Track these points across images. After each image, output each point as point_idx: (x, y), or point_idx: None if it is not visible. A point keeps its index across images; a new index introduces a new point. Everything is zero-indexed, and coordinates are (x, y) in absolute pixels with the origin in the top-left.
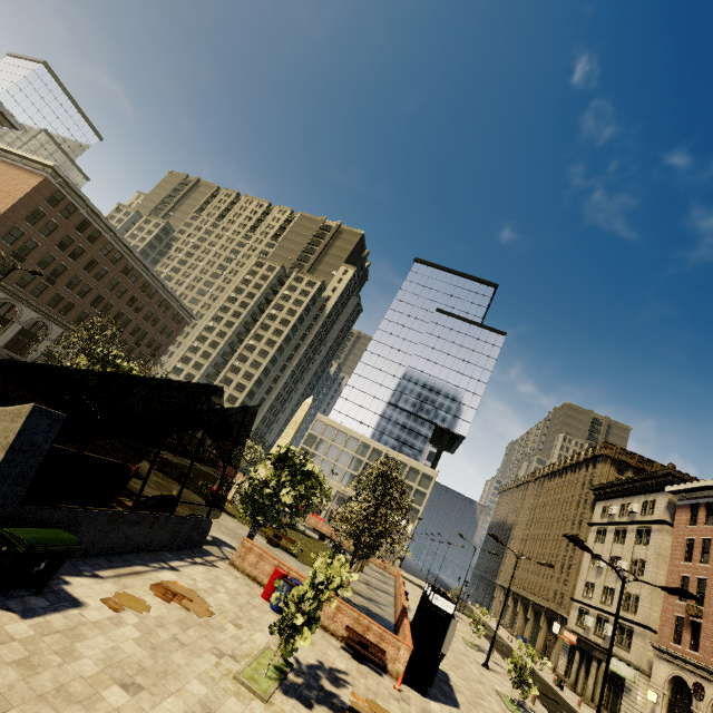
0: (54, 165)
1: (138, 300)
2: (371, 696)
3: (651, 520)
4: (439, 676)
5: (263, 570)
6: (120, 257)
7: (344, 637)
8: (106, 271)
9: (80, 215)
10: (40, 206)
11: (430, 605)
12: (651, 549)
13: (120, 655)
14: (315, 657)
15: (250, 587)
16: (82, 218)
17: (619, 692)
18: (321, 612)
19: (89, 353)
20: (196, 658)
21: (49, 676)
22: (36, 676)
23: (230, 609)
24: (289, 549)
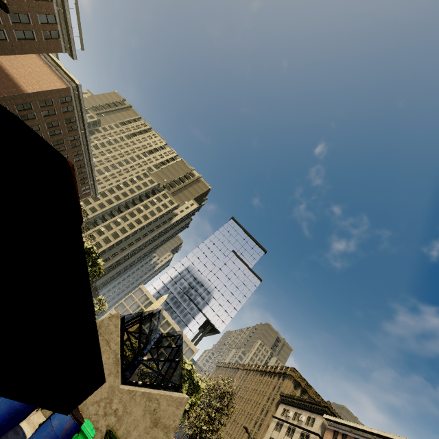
0: (79, 84)
1: None
2: None
3: (311, 431)
4: None
5: None
6: (78, 145)
7: None
8: (64, 148)
9: (73, 114)
10: (53, 99)
11: None
12: None
13: None
14: None
15: None
16: (73, 116)
17: None
18: None
19: None
20: None
21: None
22: None
23: None
24: None
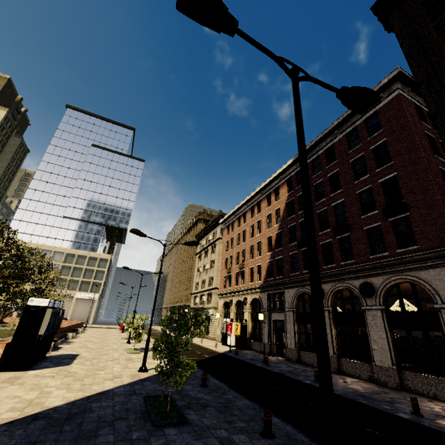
0: None
1: None
2: None
3: (215, 240)
4: (66, 357)
5: None
6: None
7: None
8: None
9: None
10: None
11: (26, 307)
12: (216, 253)
13: None
14: None
15: None
16: None
17: (209, 323)
18: None
19: None
20: None
21: None
22: None
23: None
24: None
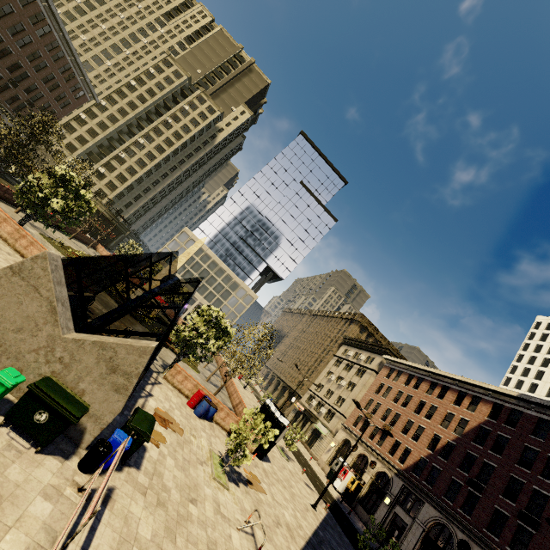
0: None
1: (41, 58)
2: (249, 468)
3: (368, 367)
4: None
5: (186, 386)
6: (32, 1)
7: (230, 431)
8: (11, 9)
9: None
10: None
11: (277, 420)
12: (361, 381)
13: (178, 481)
14: (224, 448)
15: (180, 398)
16: None
17: (316, 438)
18: (217, 415)
19: (54, 174)
20: (197, 470)
21: (171, 508)
22: (168, 510)
23: (185, 423)
24: (177, 352)
